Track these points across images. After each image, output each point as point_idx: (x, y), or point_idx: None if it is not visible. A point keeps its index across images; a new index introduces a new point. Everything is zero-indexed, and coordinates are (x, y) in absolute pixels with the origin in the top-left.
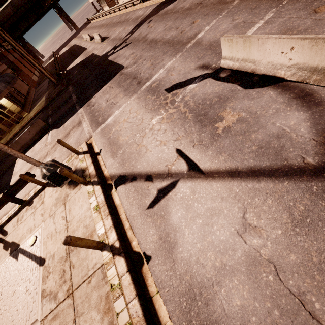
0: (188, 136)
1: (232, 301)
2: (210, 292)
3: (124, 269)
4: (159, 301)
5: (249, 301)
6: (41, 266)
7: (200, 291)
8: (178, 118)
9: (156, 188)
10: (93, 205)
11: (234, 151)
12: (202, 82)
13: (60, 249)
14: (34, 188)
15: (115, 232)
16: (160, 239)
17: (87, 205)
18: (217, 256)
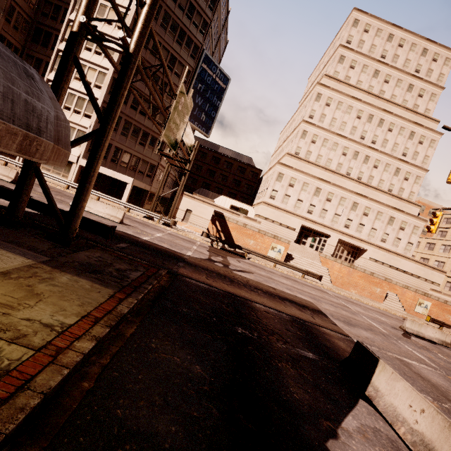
0: None
1: None
2: None
3: None
4: None
5: None
6: None
7: None
8: (445, 355)
9: None
10: None
11: None
12: (412, 337)
13: None
14: None
15: None
16: None
17: None
18: None
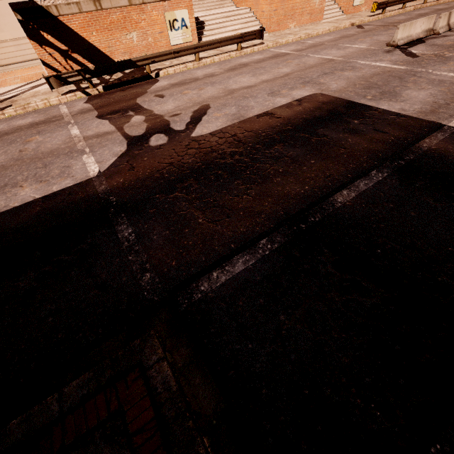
0: None
1: None
2: None
3: None
4: None
5: None
6: None
7: None
8: None
9: None
10: None
11: None
12: (410, 50)
13: None
14: None
15: None
16: None
17: None
18: None
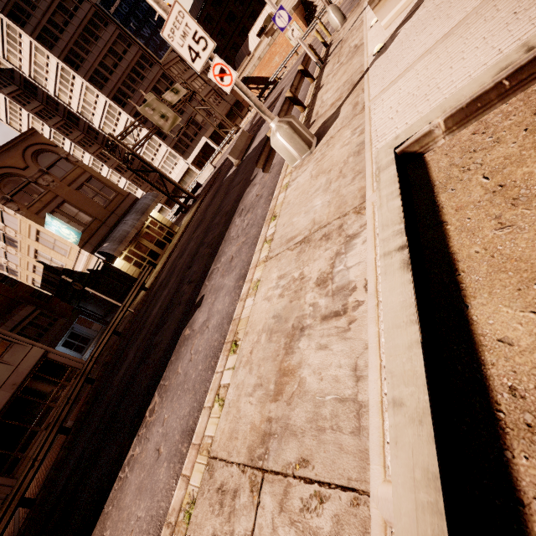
0: None
1: None
2: None
3: None
4: None
5: None
6: None
7: None
8: None
9: None
10: None
11: None
12: None
13: None
14: None
15: None
16: None
17: None
18: None
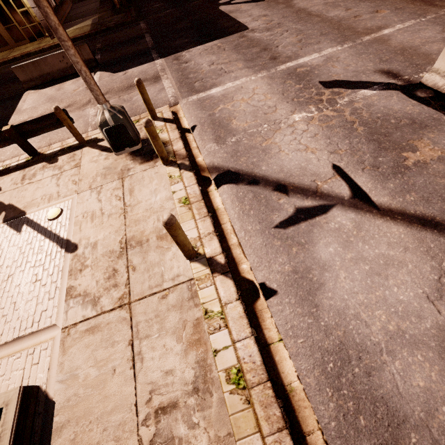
0: (355, 154)
1: (412, 380)
2: (376, 360)
3: (231, 295)
4: (281, 352)
5: (439, 386)
6: (68, 252)
7: (359, 355)
8: (340, 125)
9: (294, 205)
10: (179, 195)
11: (432, 195)
12: (385, 91)
13: (108, 239)
14: (62, 141)
15: (218, 242)
16: (295, 273)
17: (167, 192)
18: (391, 317)
